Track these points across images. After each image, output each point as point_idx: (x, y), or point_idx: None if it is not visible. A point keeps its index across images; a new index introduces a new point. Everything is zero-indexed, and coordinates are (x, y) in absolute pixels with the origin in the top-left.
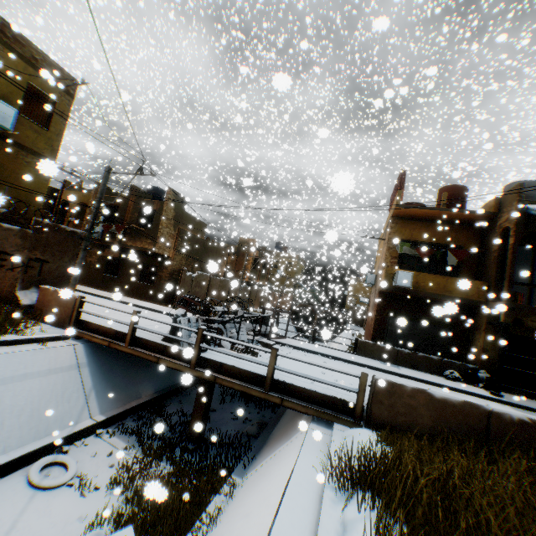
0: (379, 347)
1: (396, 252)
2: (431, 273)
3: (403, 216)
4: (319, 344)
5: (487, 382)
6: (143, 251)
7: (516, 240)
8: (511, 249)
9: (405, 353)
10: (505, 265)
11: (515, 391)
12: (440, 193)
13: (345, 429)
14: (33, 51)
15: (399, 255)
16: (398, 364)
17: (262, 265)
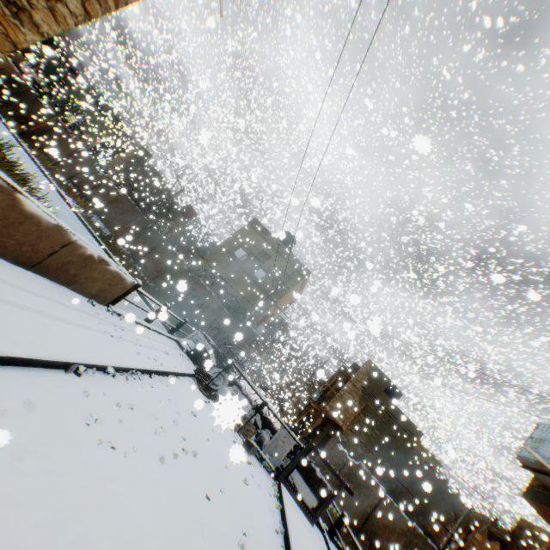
0: None
1: None
2: None
3: None
4: None
5: None
6: (334, 422)
7: None
8: None
9: None
10: None
11: None
12: None
13: None
14: (293, 258)
15: None
16: None
17: None
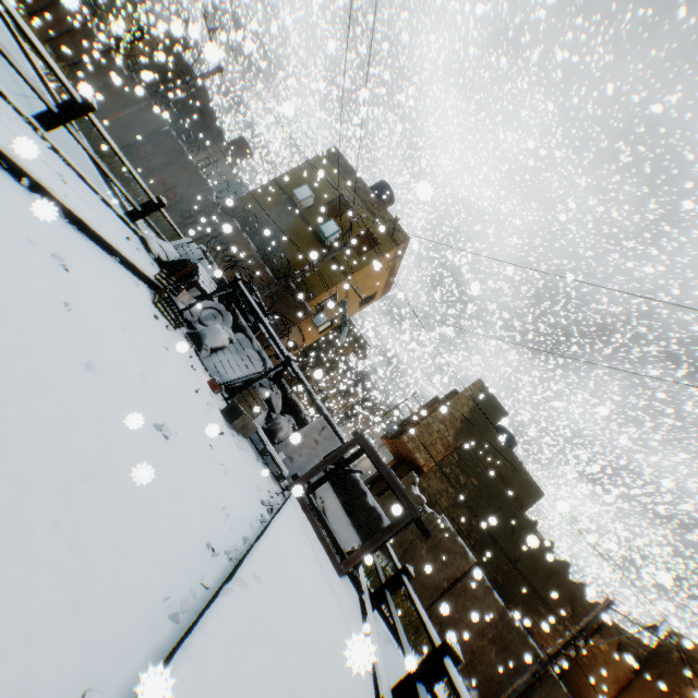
0: None
1: None
2: None
3: None
4: None
5: None
6: (411, 464)
7: None
8: None
9: None
10: None
11: None
12: None
13: None
14: (385, 215)
15: None
16: None
17: None
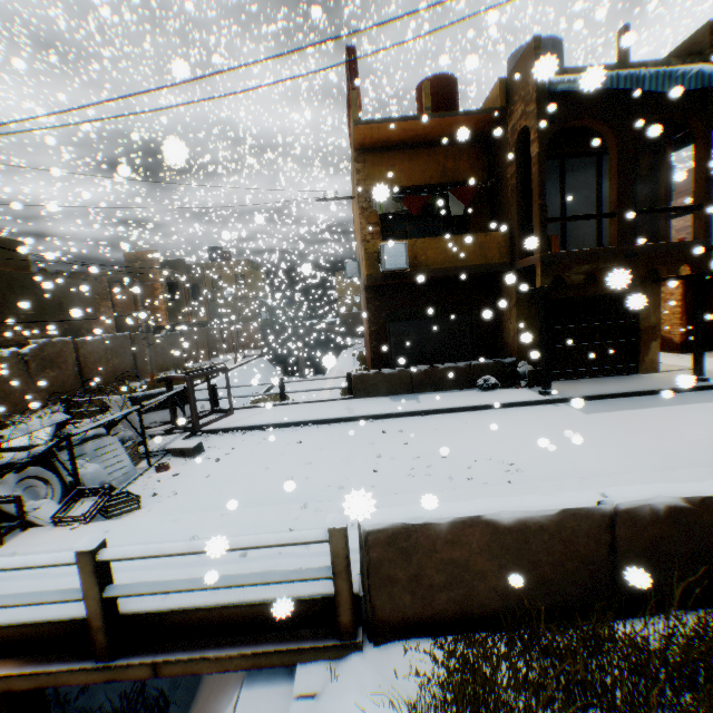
0: (384, 375)
1: (375, 214)
2: (433, 236)
3: (371, 146)
4: (293, 402)
5: (531, 377)
6: None
7: (543, 147)
8: (538, 163)
9: (422, 372)
10: (533, 195)
11: (563, 375)
12: (419, 97)
13: (323, 680)
14: None
15: (382, 219)
16: (415, 392)
17: (188, 292)
